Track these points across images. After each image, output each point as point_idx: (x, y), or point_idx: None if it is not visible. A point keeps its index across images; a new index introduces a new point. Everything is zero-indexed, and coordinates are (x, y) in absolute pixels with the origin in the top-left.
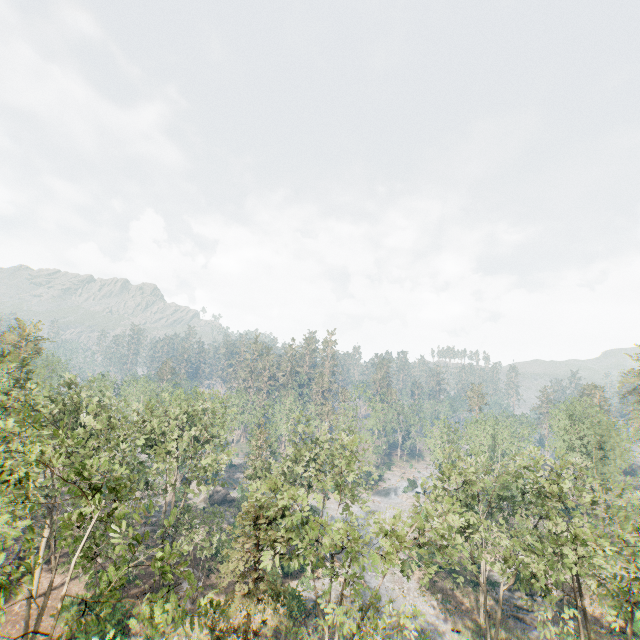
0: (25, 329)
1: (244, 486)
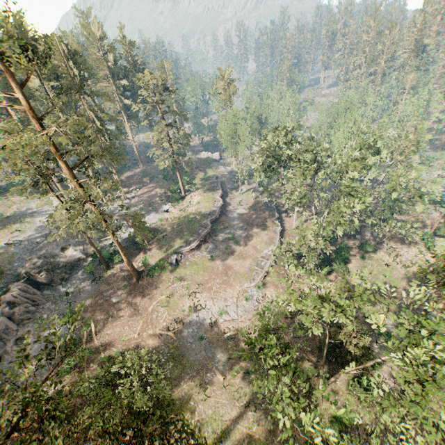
0: (224, 75)
1: (389, 174)
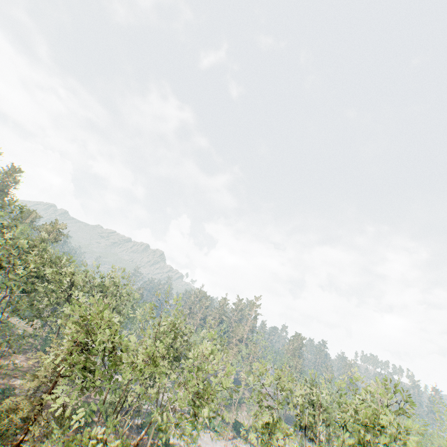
0: (57, 225)
1: None
